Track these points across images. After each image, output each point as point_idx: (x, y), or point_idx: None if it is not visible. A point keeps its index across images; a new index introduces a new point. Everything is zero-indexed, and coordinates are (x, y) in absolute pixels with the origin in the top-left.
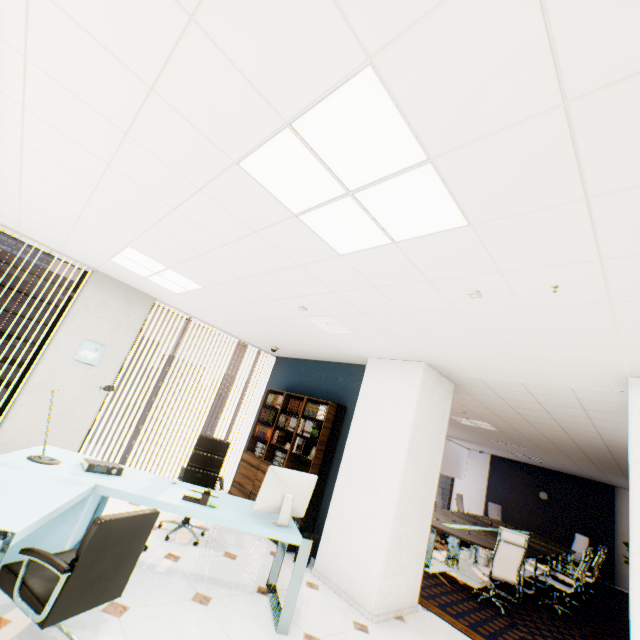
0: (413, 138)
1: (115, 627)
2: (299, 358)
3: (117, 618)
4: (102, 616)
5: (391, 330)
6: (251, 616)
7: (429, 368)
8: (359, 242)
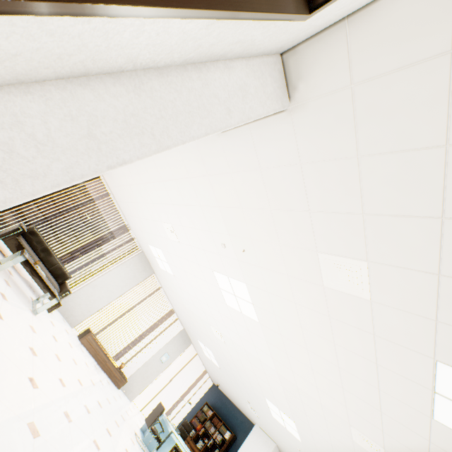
0: (297, 429)
1: None
2: (224, 393)
3: None
4: None
5: (272, 430)
6: None
7: (276, 447)
8: (278, 420)
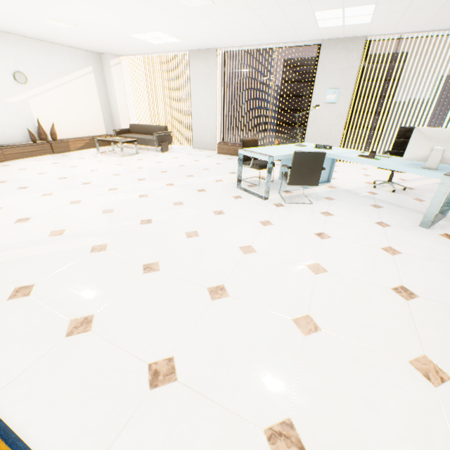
0: None
1: (325, 202)
2: None
3: (327, 200)
4: (322, 199)
5: None
6: (405, 218)
7: None
8: None
